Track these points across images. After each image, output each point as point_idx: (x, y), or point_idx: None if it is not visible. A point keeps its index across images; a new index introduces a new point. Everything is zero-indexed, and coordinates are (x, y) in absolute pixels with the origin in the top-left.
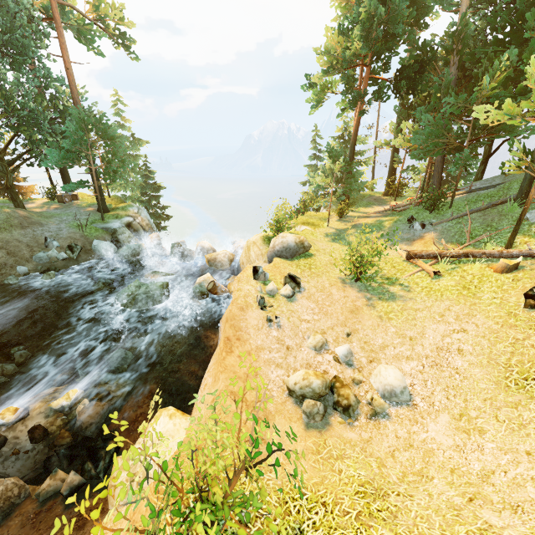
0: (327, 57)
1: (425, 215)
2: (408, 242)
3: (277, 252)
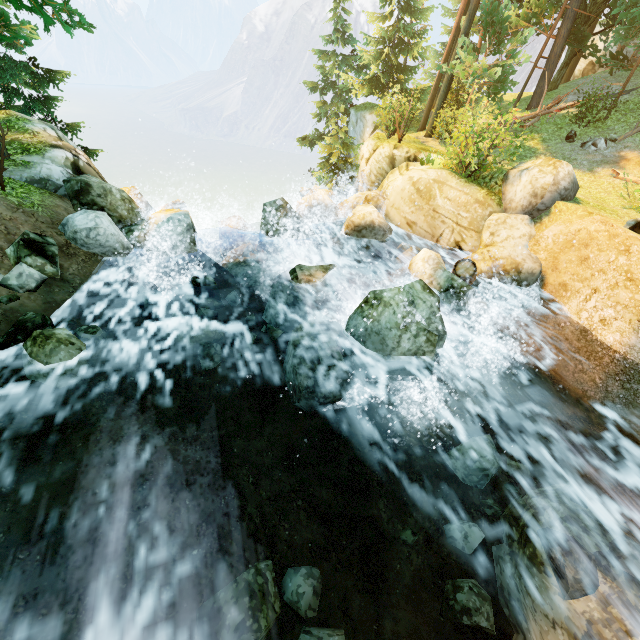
0: None
1: (580, 130)
2: (611, 165)
3: (565, 192)
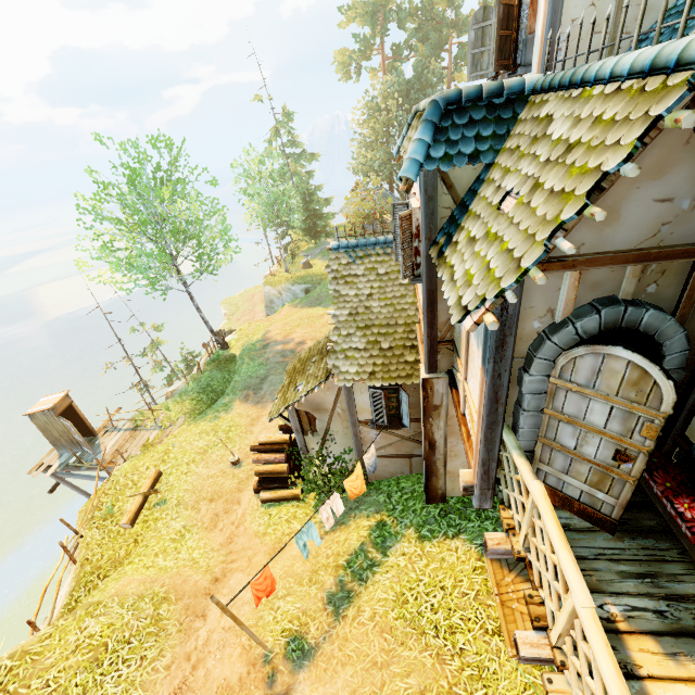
0: None
1: None
2: None
3: None
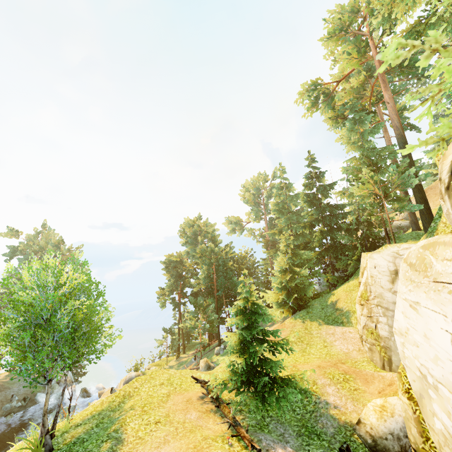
0: (162, 293)
1: (202, 353)
2: (186, 367)
3: (127, 381)
